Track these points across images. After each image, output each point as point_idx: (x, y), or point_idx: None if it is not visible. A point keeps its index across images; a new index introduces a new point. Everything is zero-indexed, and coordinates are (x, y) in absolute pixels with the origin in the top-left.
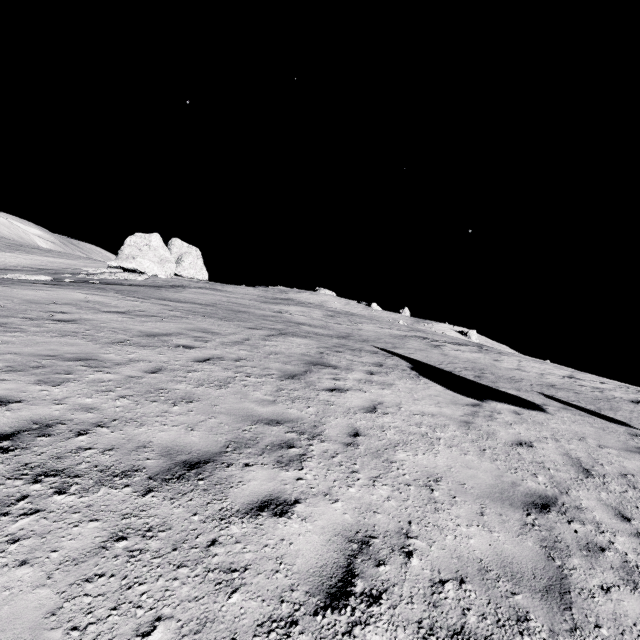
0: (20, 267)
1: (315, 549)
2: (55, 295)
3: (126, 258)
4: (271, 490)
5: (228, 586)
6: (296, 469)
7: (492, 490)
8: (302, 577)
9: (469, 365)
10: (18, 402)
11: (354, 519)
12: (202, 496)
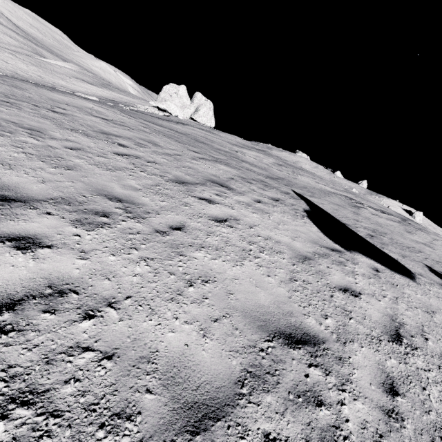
0: (101, 97)
1: (9, 279)
2: (74, 101)
3: (161, 101)
4: (40, 233)
5: None
6: (85, 229)
7: (256, 309)
8: None
9: (373, 226)
10: None
11: (79, 275)
12: None
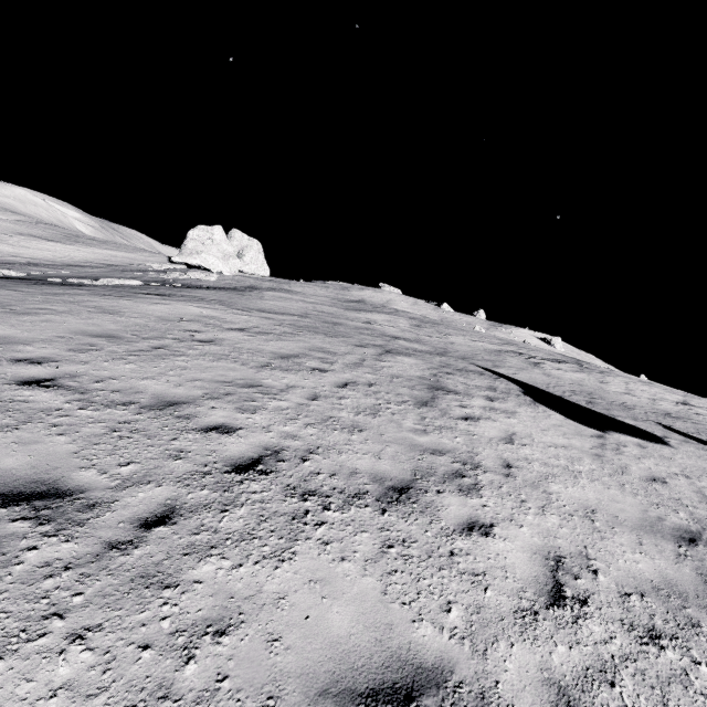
0: (88, 263)
1: (524, 563)
2: (175, 310)
3: (190, 253)
4: (468, 514)
5: (480, 585)
6: (477, 497)
7: (643, 523)
8: (526, 583)
9: (576, 388)
10: (240, 429)
11: (542, 542)
12: (422, 517)
